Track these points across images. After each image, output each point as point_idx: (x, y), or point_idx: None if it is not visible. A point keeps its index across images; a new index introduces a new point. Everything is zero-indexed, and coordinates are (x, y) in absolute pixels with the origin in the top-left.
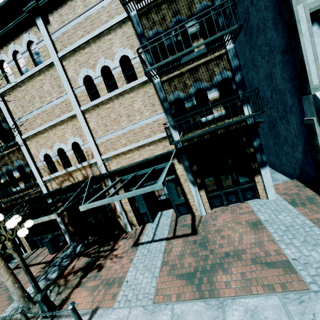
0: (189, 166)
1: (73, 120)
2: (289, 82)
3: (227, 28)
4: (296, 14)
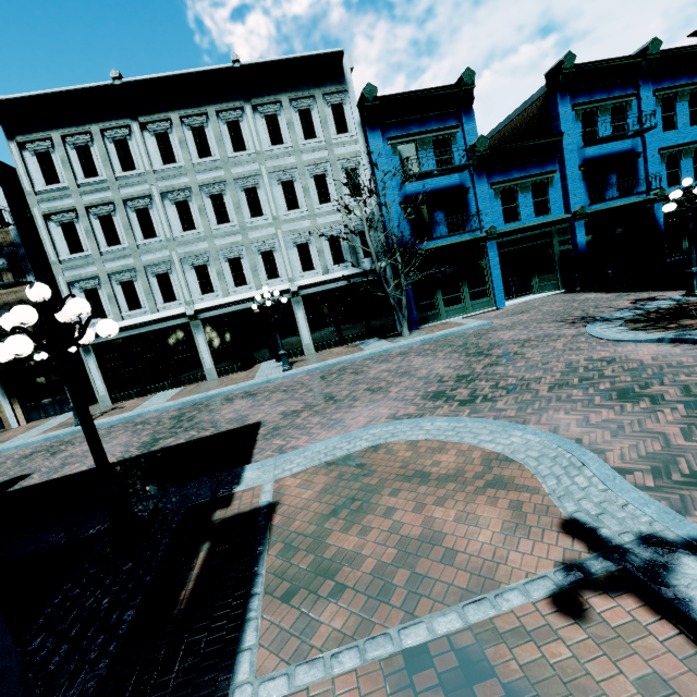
0: None
1: None
2: None
3: (30, 271)
4: (58, 281)
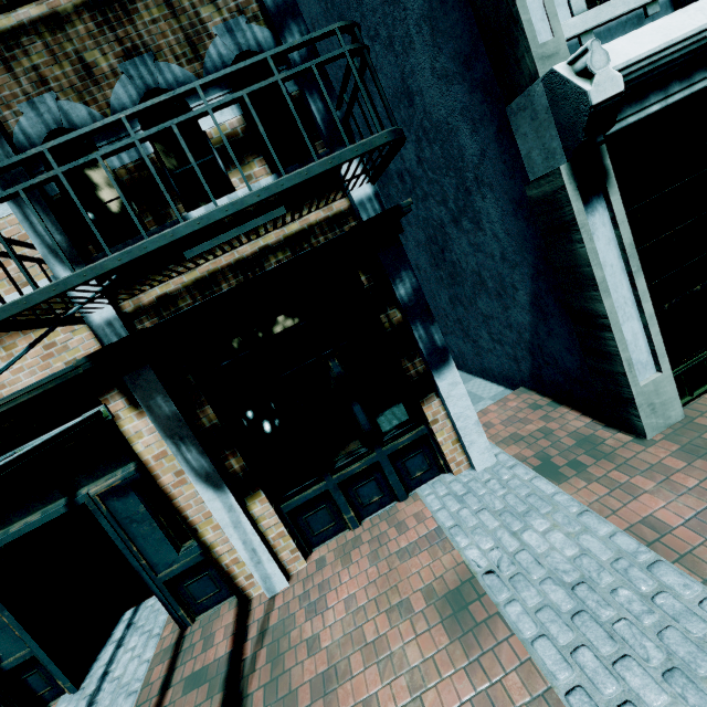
0: (178, 416)
1: None
2: (459, 79)
3: None
4: None
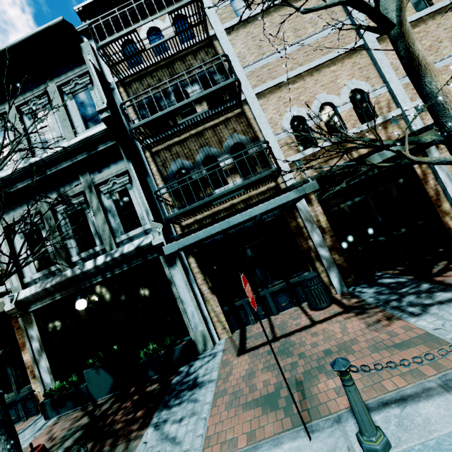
0: None
1: (353, 57)
2: None
3: None
4: None
